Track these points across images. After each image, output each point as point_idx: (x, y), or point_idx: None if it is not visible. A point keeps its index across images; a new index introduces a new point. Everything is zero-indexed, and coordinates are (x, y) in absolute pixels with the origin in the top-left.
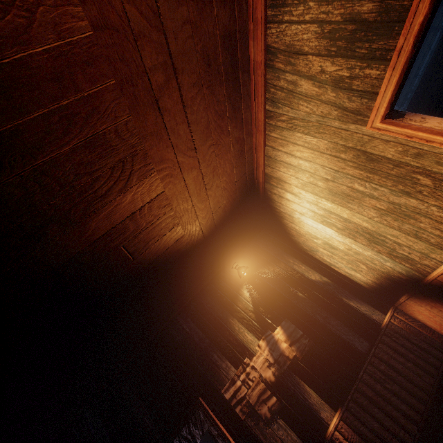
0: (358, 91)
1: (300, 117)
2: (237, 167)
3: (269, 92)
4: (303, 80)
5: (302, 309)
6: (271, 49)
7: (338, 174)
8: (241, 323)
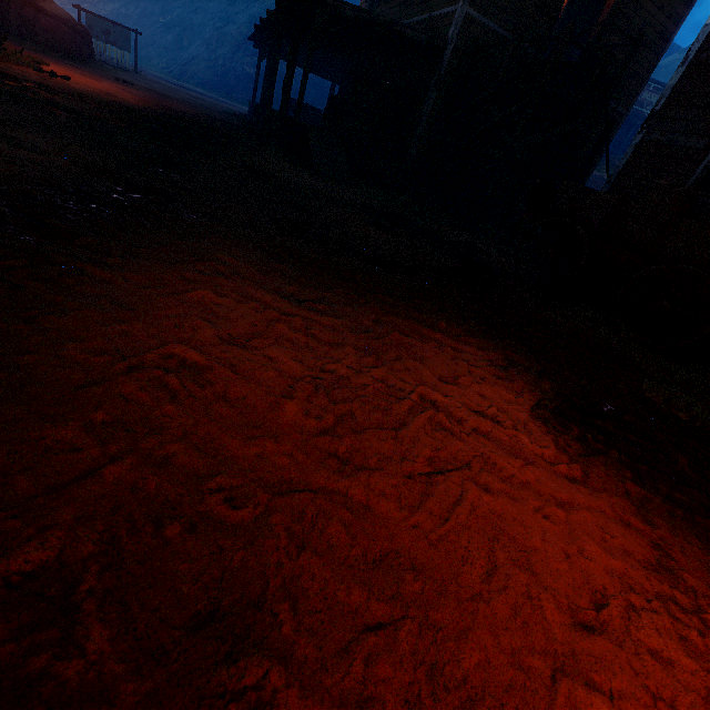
0: None
1: None
2: None
3: None
4: None
5: None
6: None
7: None
8: None
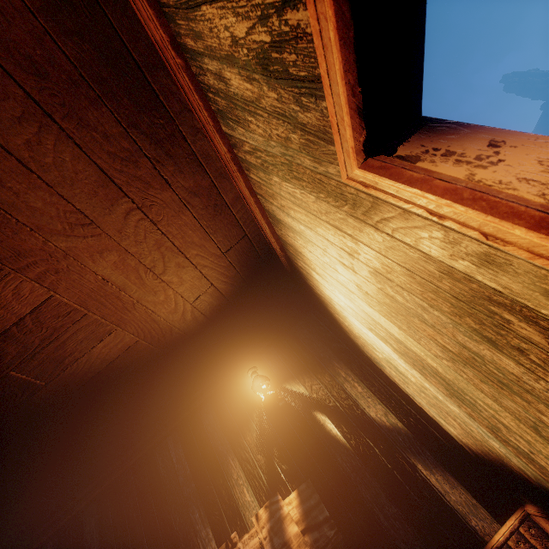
0: (303, 78)
1: (260, 146)
2: (215, 232)
3: (210, 99)
4: (226, 68)
5: (340, 468)
6: (166, 9)
7: (354, 260)
8: (243, 469)
